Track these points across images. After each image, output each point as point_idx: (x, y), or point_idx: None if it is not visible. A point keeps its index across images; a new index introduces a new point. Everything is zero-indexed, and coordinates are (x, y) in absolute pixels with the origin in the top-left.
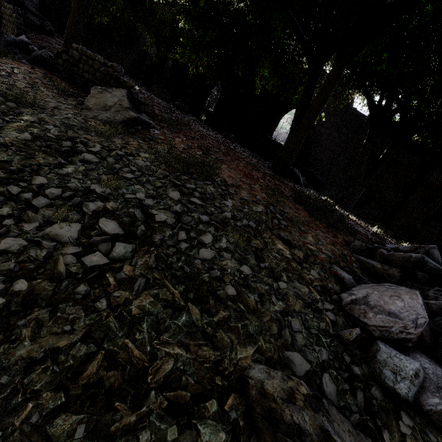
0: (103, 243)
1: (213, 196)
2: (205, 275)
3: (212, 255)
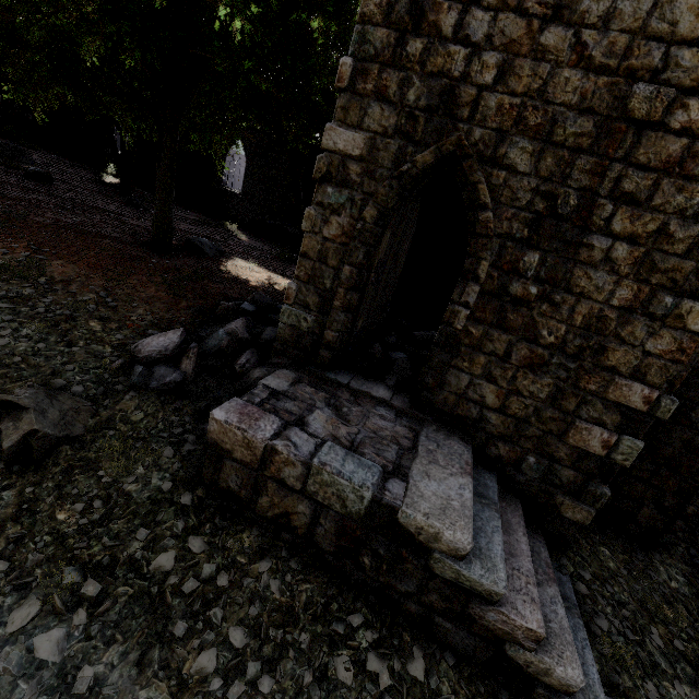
0: None
1: (30, 297)
2: None
3: (7, 342)
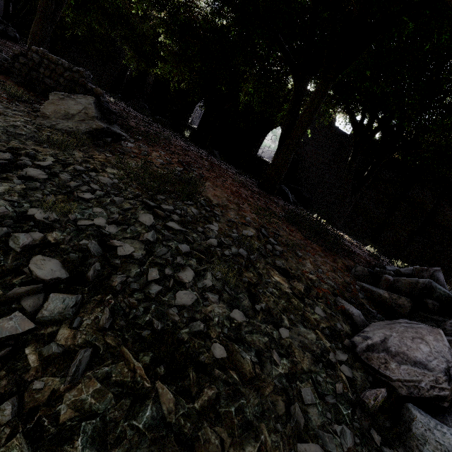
0: (30, 295)
1: (196, 219)
2: (183, 330)
3: (193, 299)
